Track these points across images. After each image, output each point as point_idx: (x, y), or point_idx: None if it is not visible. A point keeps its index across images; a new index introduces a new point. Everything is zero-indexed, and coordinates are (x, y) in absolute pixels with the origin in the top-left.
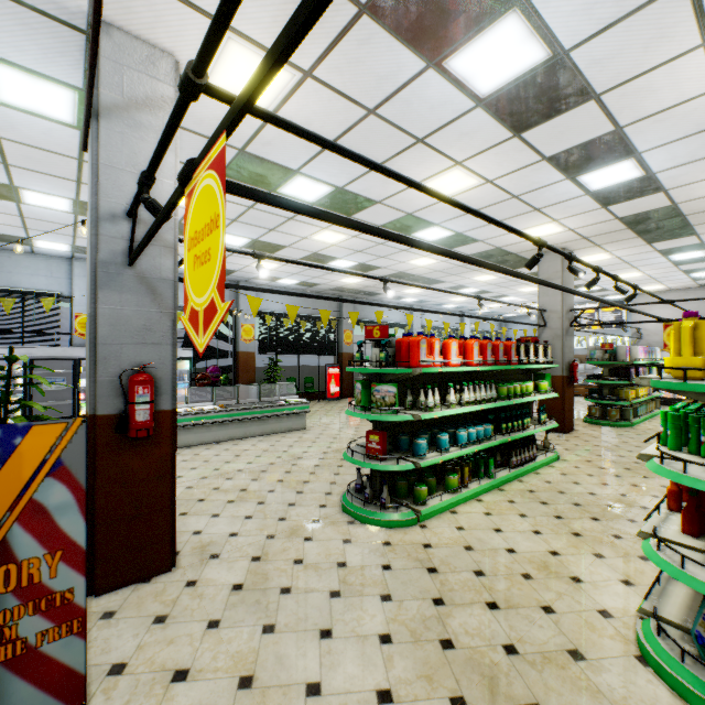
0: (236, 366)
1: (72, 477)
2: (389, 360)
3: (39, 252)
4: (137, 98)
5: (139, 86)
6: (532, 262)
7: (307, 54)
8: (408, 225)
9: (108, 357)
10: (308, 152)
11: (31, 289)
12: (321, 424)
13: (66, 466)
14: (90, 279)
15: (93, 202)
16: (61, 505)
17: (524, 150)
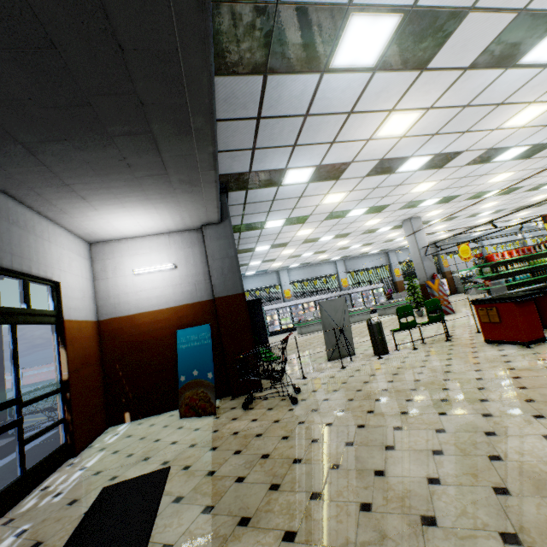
0: (395, 288)
1: (441, 286)
2: (484, 262)
3: (327, 262)
4: (417, 227)
5: (417, 225)
6: (520, 229)
7: (448, 207)
8: (473, 215)
9: (427, 273)
10: (442, 216)
11: (327, 274)
12: (452, 300)
13: (440, 284)
14: (420, 260)
15: (417, 247)
16: (441, 289)
17: (512, 194)
